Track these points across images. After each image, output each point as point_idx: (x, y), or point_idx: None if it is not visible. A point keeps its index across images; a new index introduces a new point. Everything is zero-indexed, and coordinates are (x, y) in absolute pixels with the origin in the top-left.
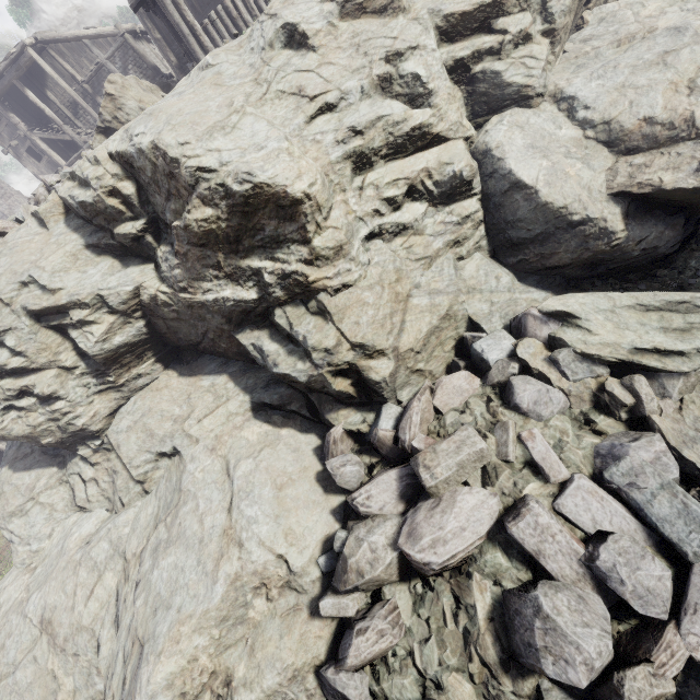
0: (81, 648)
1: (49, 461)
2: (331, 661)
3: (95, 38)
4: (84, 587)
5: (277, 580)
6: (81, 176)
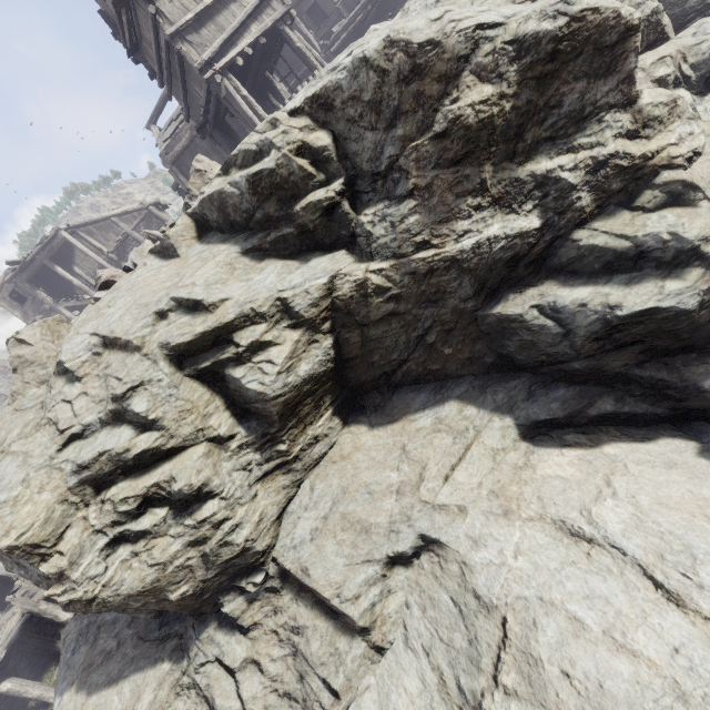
0: None
1: (153, 652)
2: None
3: (122, 215)
4: None
5: None
6: (251, 148)
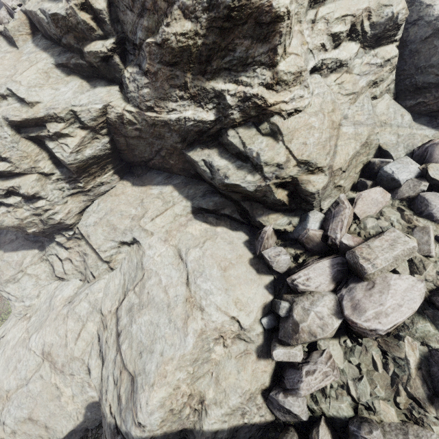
0: (75, 370)
1: (31, 245)
2: (278, 388)
3: None
4: (73, 332)
5: (230, 333)
6: None
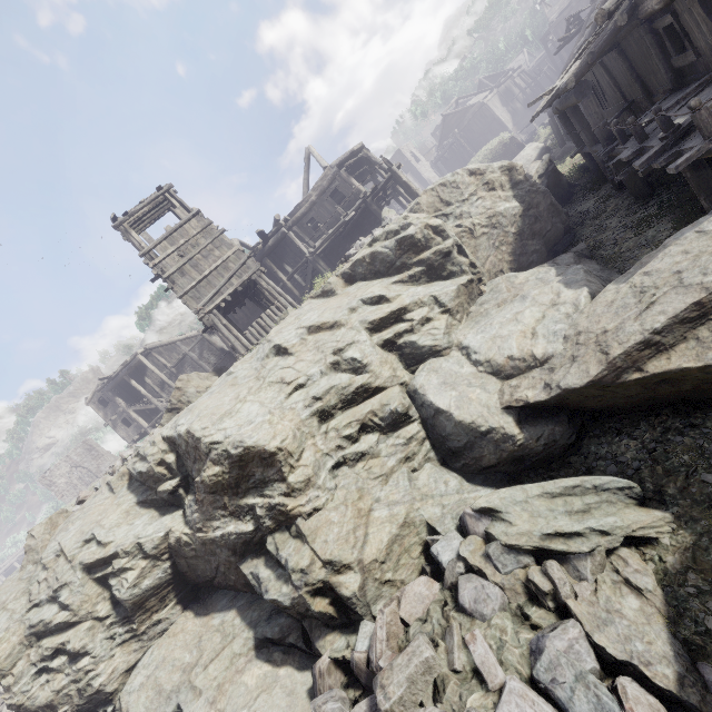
0: None
1: None
2: None
3: (184, 340)
4: None
5: None
6: (143, 454)
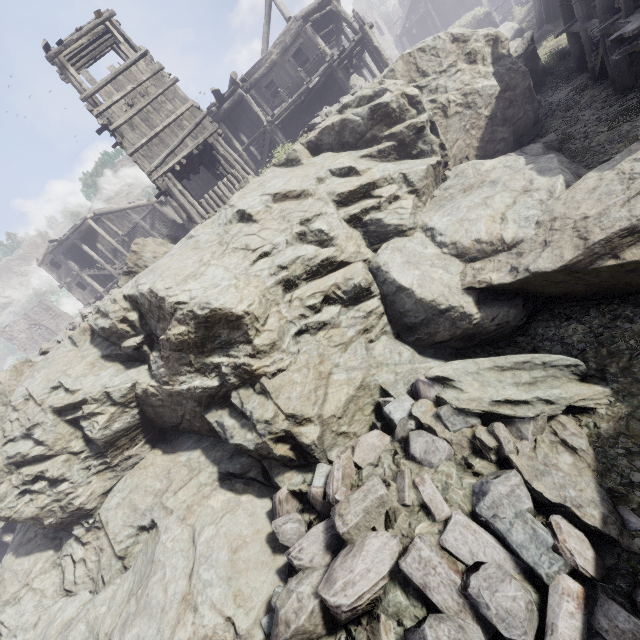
0: None
1: (48, 544)
2: None
3: (134, 208)
4: None
5: None
6: (104, 311)
